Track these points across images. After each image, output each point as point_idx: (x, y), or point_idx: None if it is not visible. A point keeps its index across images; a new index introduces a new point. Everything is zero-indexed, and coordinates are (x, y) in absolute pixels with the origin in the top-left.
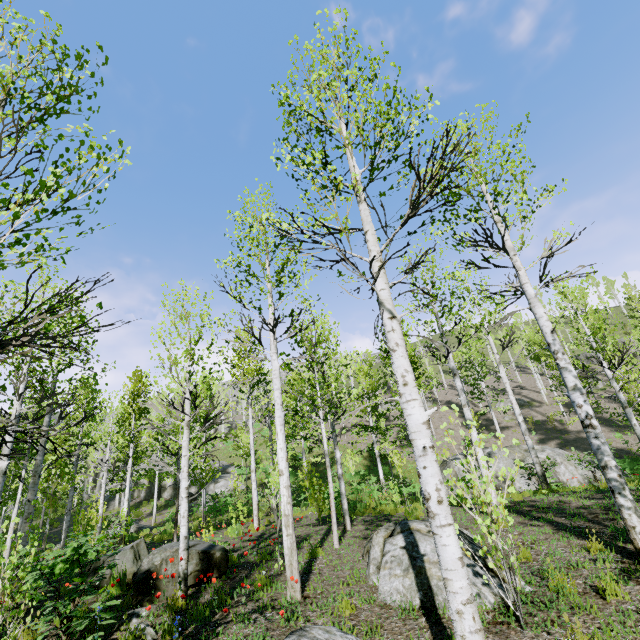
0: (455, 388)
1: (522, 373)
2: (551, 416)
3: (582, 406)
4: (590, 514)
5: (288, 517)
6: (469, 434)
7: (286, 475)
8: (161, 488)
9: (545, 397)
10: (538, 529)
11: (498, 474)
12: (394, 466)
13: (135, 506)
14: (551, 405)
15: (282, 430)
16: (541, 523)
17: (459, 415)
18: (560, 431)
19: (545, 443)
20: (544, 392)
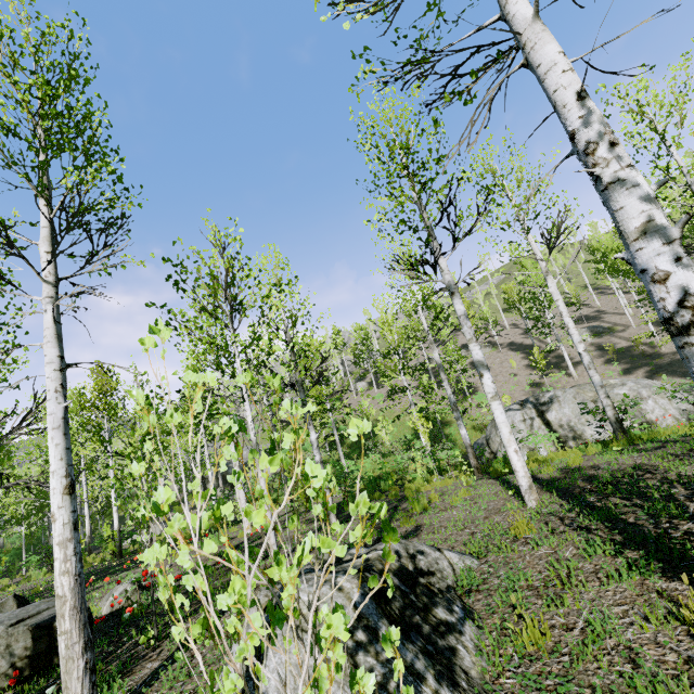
0: (519, 327)
1: (601, 295)
2: (637, 339)
3: (669, 276)
4: (692, 499)
5: (62, 600)
6: (536, 376)
7: (61, 521)
8: (205, 480)
9: (630, 318)
10: (586, 541)
11: (563, 422)
12: (447, 425)
13: (182, 501)
14: (638, 327)
15: (56, 438)
16: (595, 523)
17: (523, 357)
18: (650, 356)
19: (630, 373)
20: (629, 313)
